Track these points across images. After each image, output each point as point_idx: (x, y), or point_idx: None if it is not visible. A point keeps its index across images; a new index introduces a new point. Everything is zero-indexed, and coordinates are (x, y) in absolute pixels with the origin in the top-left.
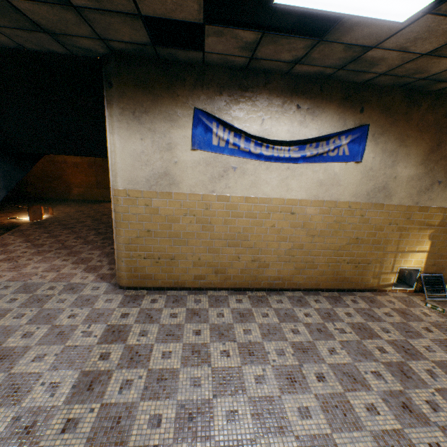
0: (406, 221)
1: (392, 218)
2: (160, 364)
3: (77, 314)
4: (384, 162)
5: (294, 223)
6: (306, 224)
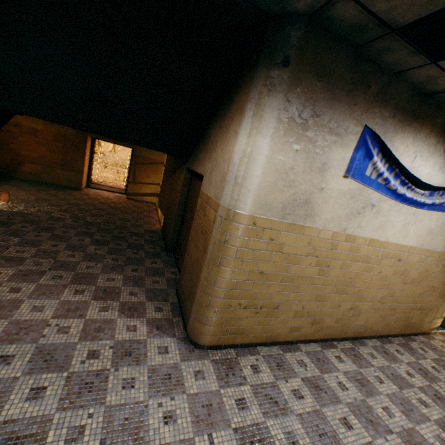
0: None
1: None
2: None
3: (173, 412)
4: None
5: (396, 270)
6: (404, 271)
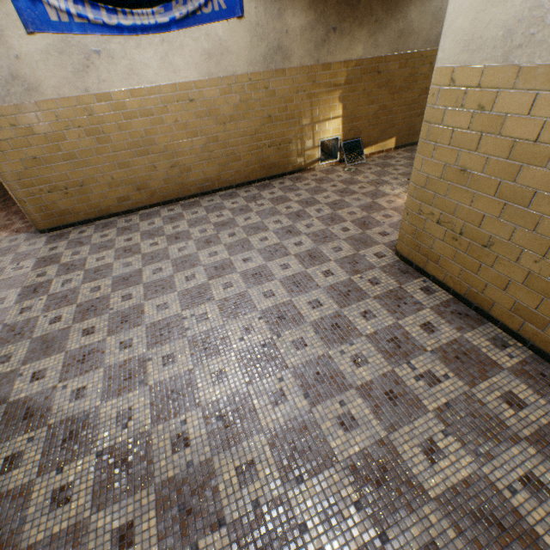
0: (313, 86)
1: (299, 85)
2: (96, 265)
3: (1, 261)
4: (270, 12)
5: (198, 112)
6: (211, 111)
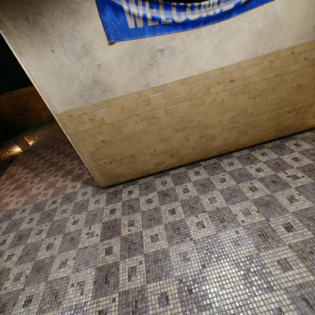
0: None
1: None
2: (152, 248)
3: (78, 220)
4: None
5: (234, 90)
6: (246, 88)
